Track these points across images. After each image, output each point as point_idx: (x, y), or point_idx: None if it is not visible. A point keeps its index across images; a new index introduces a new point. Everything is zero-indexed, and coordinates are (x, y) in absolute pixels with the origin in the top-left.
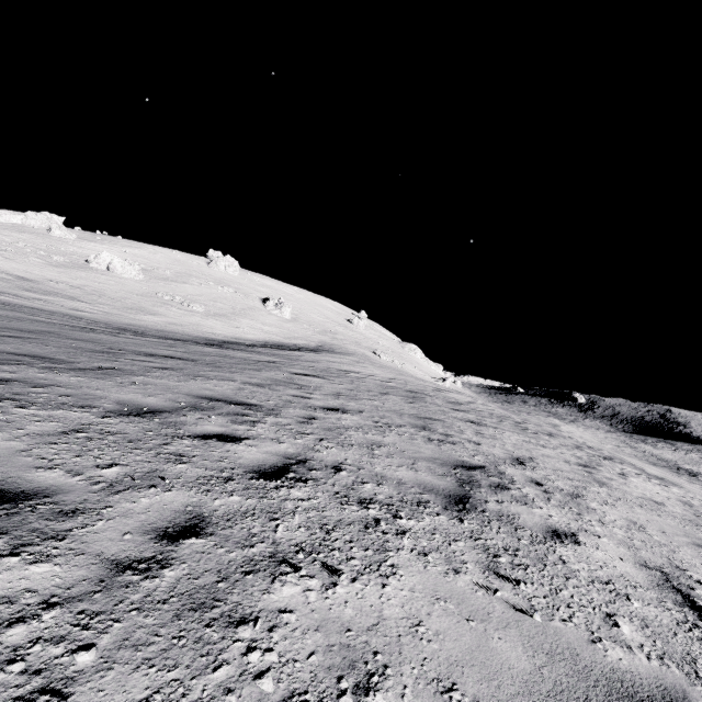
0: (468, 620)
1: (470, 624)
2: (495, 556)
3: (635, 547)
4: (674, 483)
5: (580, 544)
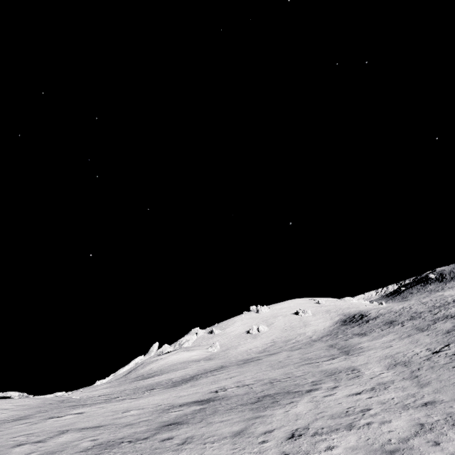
0: None
1: None
2: None
3: None
4: None
5: None
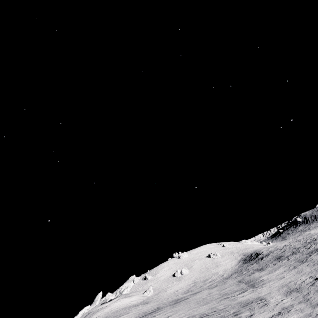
0: None
1: None
2: None
3: None
4: None
5: None
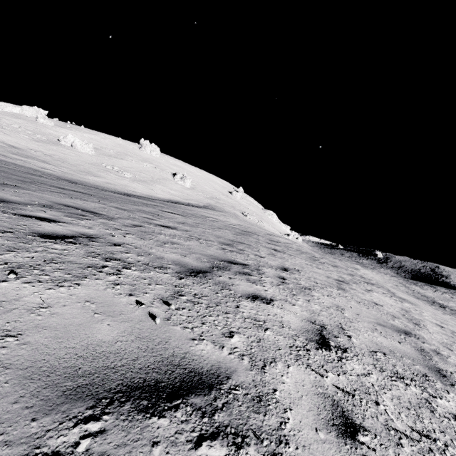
0: (97, 313)
1: (93, 315)
2: (180, 295)
3: (318, 314)
4: (411, 302)
5: (269, 304)
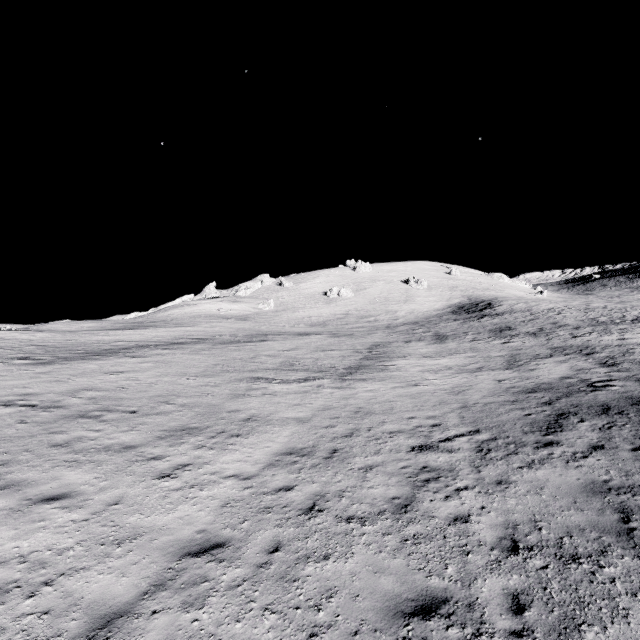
0: None
1: None
2: None
3: None
4: None
5: None
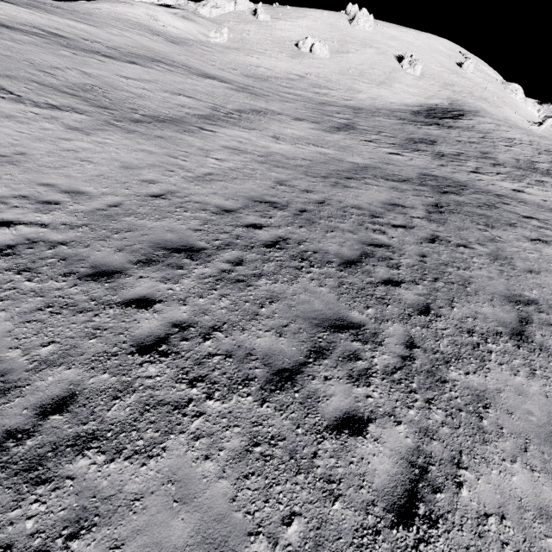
0: None
1: None
2: None
3: None
4: None
5: None
